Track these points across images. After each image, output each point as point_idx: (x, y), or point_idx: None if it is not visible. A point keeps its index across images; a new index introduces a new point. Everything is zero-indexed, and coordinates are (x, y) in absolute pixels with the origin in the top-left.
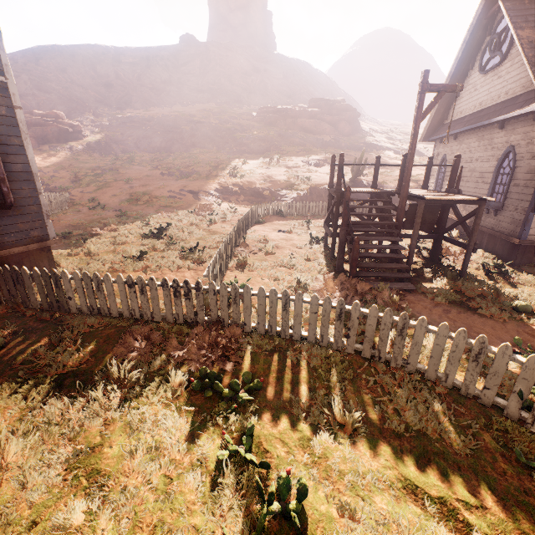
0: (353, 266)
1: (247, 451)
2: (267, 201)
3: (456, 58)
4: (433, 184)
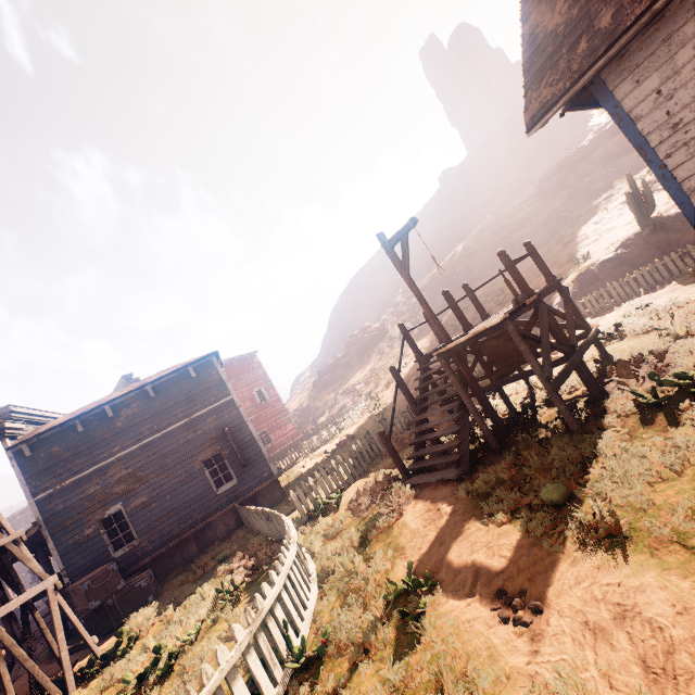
0: (394, 461)
1: (196, 634)
2: None
3: None
4: None
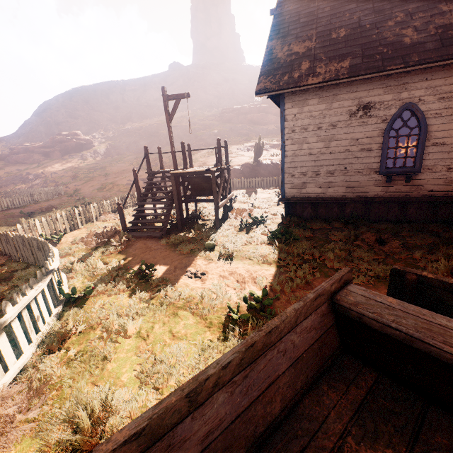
0: (121, 222)
1: None
2: None
3: None
4: None
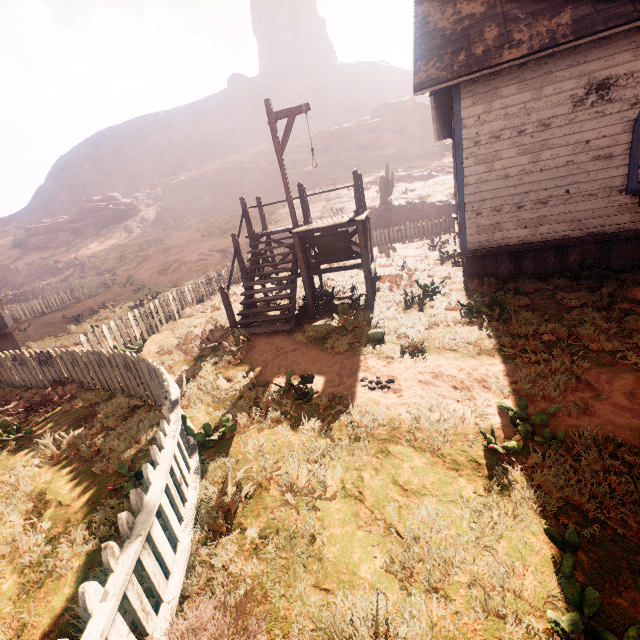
0: (228, 314)
1: None
2: None
3: None
4: None
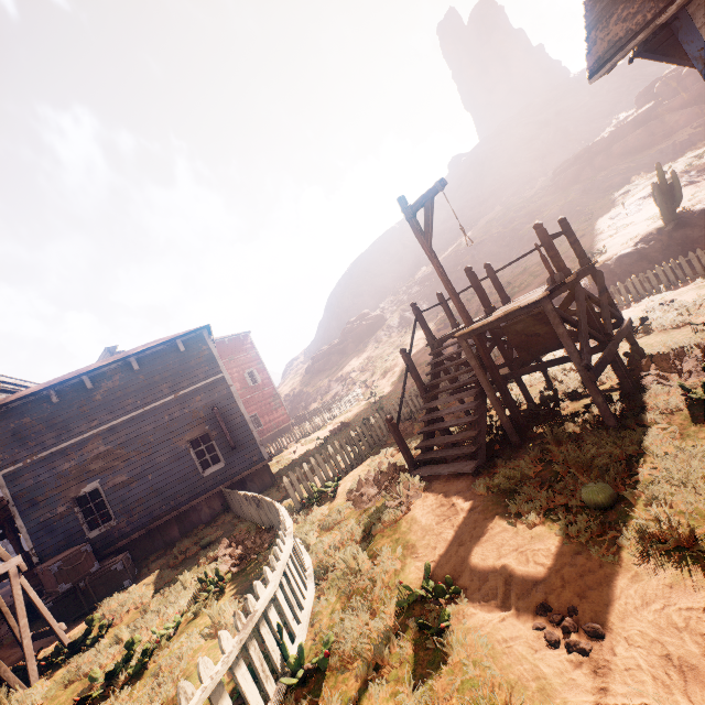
0: (401, 450)
1: (174, 628)
2: None
3: None
4: None
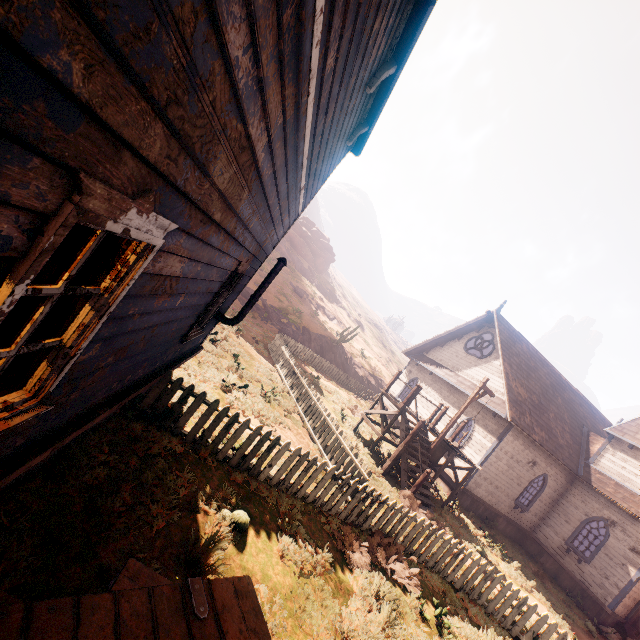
0: (416, 488)
1: None
2: (259, 313)
3: (455, 327)
4: (398, 391)
